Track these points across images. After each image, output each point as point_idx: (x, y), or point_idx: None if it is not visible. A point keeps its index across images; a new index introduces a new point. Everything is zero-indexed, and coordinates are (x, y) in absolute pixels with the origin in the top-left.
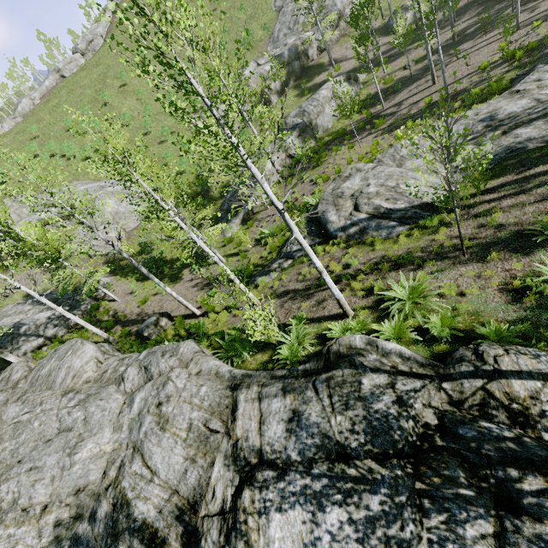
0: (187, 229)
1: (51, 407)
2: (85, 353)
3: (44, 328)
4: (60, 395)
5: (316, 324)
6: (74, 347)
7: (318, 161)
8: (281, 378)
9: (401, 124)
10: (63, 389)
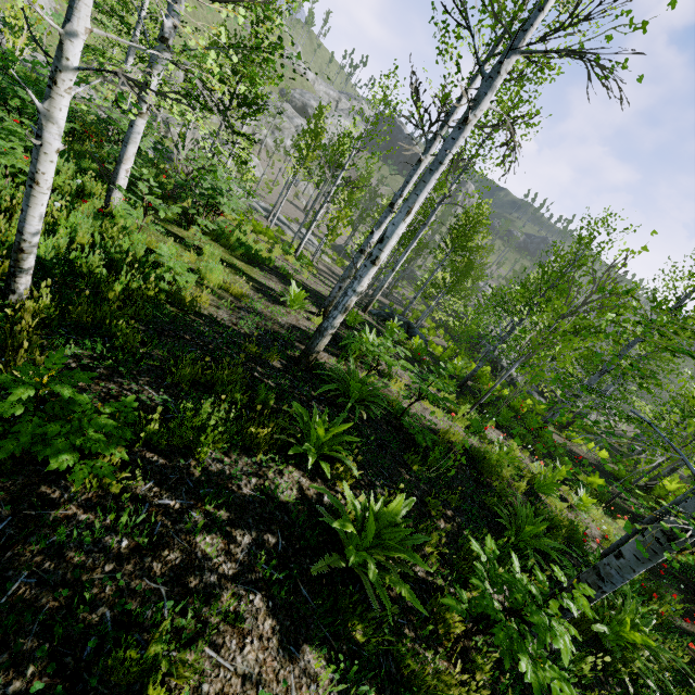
0: None
1: None
2: None
3: None
4: None
5: None
6: None
7: None
8: None
9: None
10: None
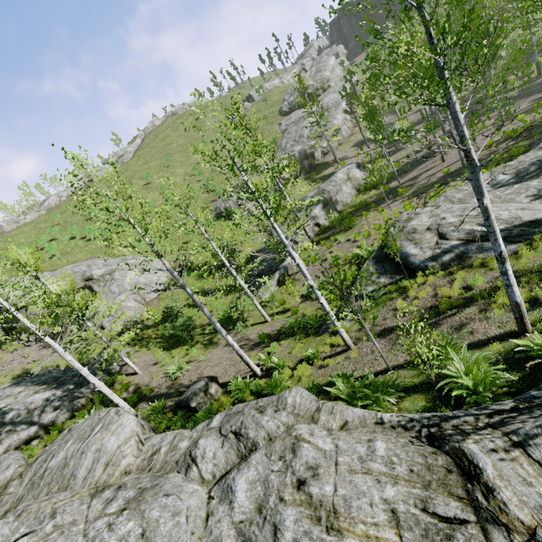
0: (287, 242)
1: (74, 518)
2: (123, 426)
3: (41, 412)
4: (87, 495)
5: (475, 350)
6: (105, 419)
7: (348, 225)
8: (517, 411)
9: (425, 190)
10: (90, 486)
